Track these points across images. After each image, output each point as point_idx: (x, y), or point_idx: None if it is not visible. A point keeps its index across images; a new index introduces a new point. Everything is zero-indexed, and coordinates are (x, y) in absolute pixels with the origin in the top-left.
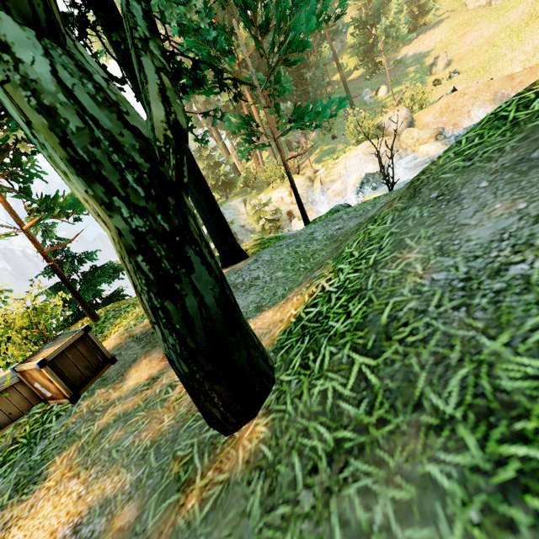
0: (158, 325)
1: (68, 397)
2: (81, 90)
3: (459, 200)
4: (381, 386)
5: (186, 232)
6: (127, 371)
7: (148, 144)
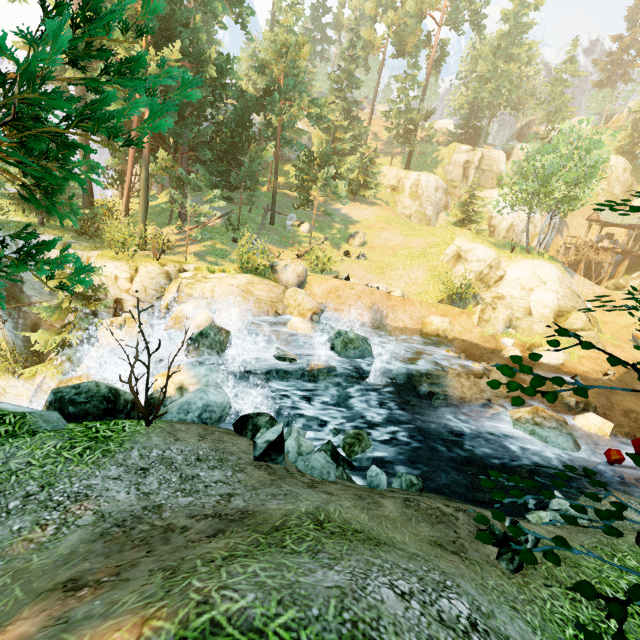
0: None
1: None
2: None
3: None
4: None
5: None
6: None
7: None
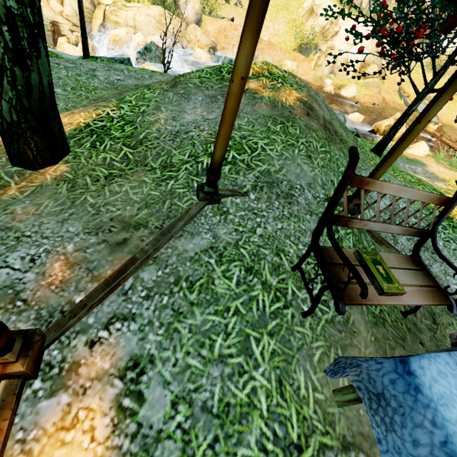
0: None
1: None
2: None
3: (189, 100)
4: (134, 159)
5: (41, 30)
6: None
7: None
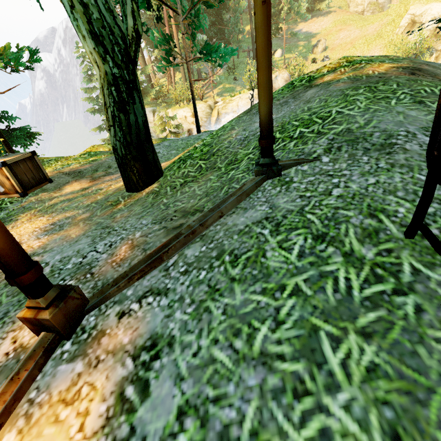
0: (114, 126)
1: (19, 193)
2: (99, 0)
3: None
4: (205, 167)
5: (135, 84)
6: (63, 187)
7: (124, 36)
